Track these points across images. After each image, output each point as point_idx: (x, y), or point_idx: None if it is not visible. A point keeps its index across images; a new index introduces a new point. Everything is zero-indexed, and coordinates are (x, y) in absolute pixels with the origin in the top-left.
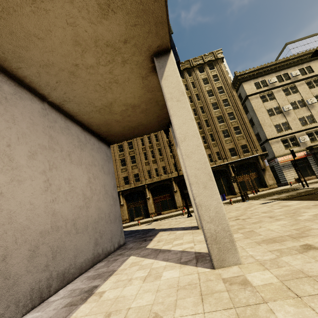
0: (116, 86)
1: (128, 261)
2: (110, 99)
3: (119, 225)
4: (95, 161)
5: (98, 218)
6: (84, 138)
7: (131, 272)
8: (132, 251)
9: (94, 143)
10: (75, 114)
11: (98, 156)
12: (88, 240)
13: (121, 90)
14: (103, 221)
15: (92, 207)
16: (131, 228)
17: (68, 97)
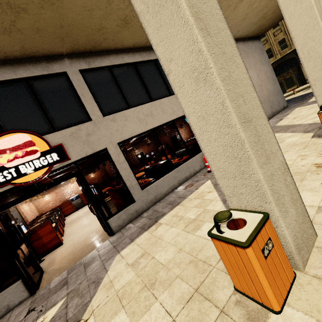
0: (270, 2)
1: (296, 109)
2: (265, 12)
3: (281, 96)
4: (256, 60)
5: (268, 95)
6: (246, 48)
7: (300, 111)
8: (296, 106)
9: (251, 47)
10: (239, 36)
11: (256, 55)
12: (267, 106)
13: (274, 1)
14: (271, 96)
15: (264, 90)
16: (286, 99)
17: (238, 31)
